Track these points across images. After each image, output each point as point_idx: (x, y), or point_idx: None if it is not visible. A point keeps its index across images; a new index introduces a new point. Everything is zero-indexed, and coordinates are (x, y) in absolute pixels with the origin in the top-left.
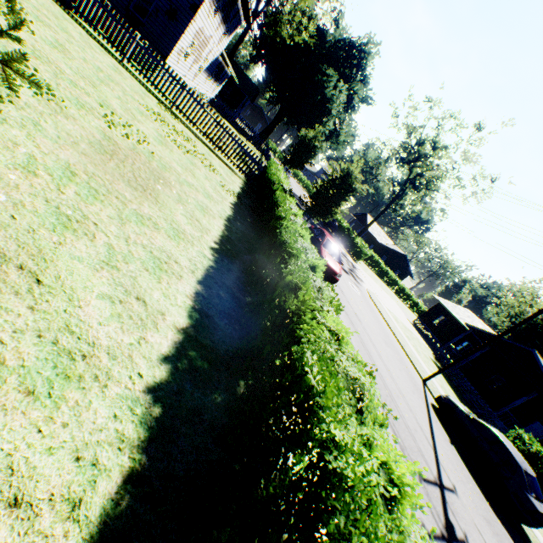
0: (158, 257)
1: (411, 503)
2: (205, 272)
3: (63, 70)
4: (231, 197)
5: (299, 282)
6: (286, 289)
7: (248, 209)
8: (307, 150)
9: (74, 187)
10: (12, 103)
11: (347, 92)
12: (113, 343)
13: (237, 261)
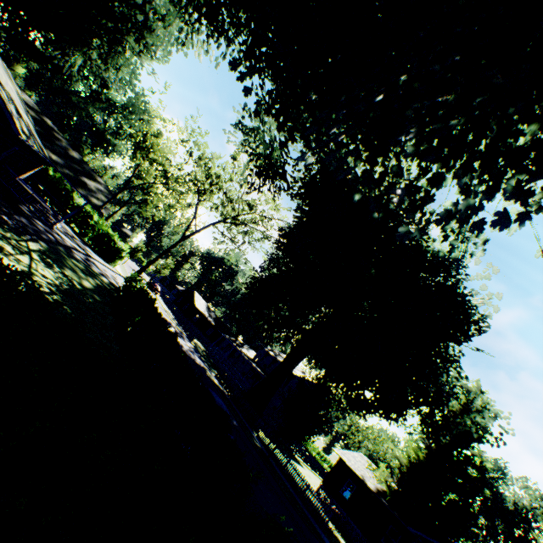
0: None
1: None
2: None
3: None
4: None
5: None
6: None
7: None
8: None
9: None
10: None
11: None
12: None
13: None
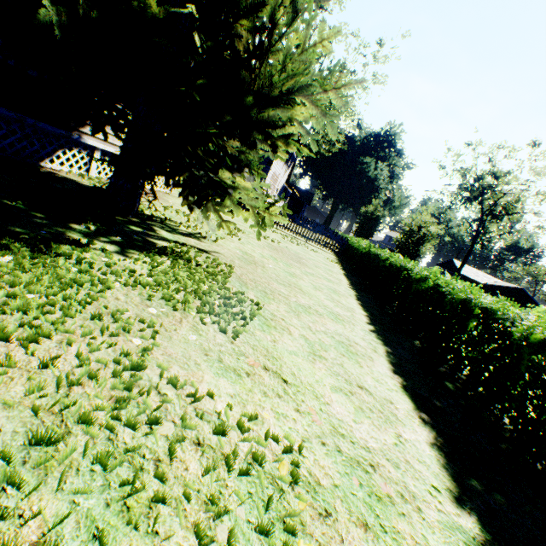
0: (330, 288)
1: (544, 319)
2: (355, 297)
3: (231, 220)
4: (336, 264)
5: (426, 274)
6: (419, 282)
7: (350, 270)
8: (372, 221)
9: (280, 263)
10: (238, 236)
11: (387, 167)
12: (343, 313)
13: (367, 294)
